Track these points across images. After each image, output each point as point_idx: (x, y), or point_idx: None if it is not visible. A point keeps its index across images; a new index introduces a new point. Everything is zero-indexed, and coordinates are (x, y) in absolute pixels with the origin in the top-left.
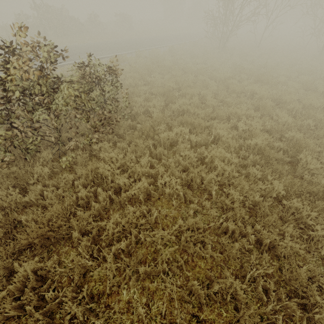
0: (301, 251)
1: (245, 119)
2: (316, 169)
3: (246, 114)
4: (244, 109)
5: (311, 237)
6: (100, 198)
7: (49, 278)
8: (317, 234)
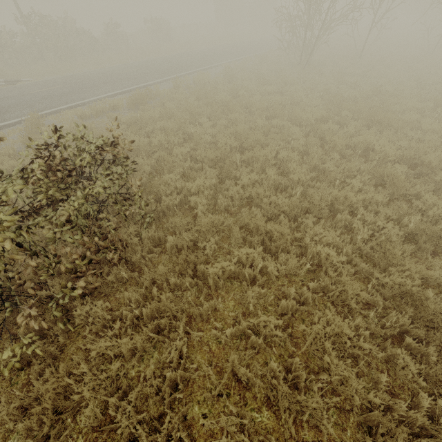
0: None
1: (364, 212)
2: None
3: (364, 197)
4: (357, 185)
5: None
6: None
7: None
8: None
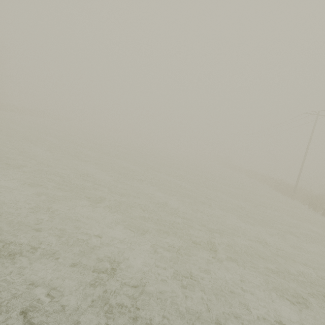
0: None
1: None
2: None
3: None
4: None
5: None
6: None
7: None
8: None
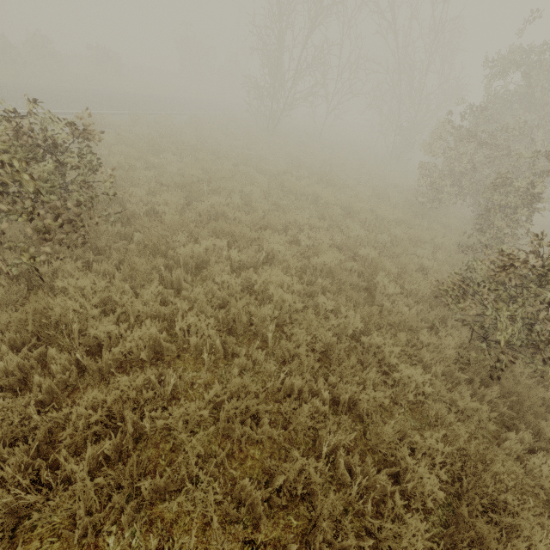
0: (386, 401)
1: (308, 231)
2: (396, 295)
3: (310, 223)
4: (306, 216)
5: (396, 382)
6: (55, 366)
7: None
8: (402, 375)
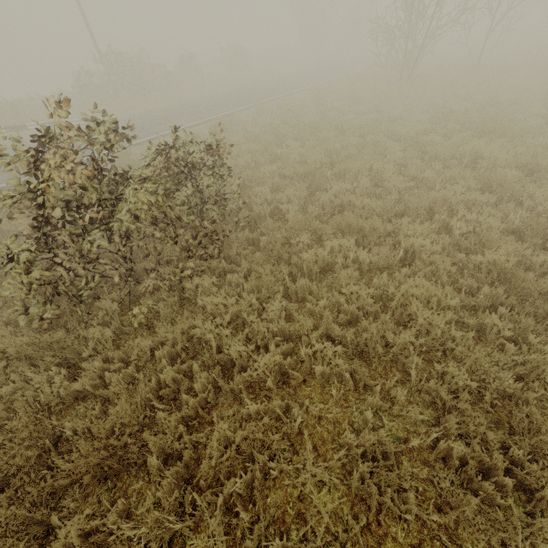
0: None
1: (464, 212)
2: None
3: (466, 200)
4: (460, 190)
5: None
6: (197, 384)
7: (110, 546)
8: None
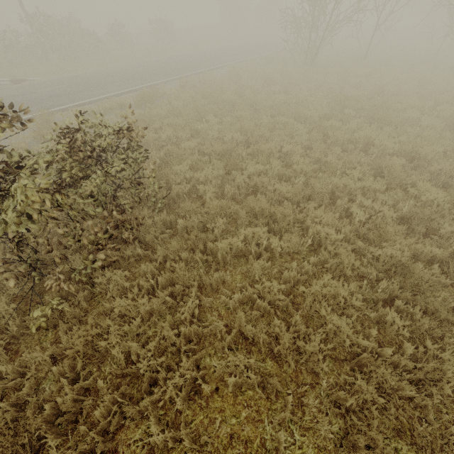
0: None
1: (362, 198)
2: None
3: (363, 186)
4: (357, 175)
5: None
6: (99, 409)
7: None
8: None
